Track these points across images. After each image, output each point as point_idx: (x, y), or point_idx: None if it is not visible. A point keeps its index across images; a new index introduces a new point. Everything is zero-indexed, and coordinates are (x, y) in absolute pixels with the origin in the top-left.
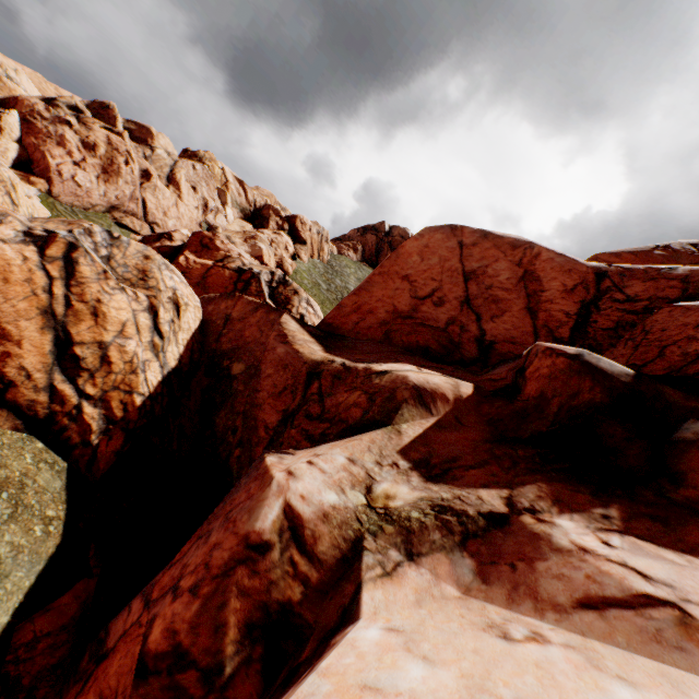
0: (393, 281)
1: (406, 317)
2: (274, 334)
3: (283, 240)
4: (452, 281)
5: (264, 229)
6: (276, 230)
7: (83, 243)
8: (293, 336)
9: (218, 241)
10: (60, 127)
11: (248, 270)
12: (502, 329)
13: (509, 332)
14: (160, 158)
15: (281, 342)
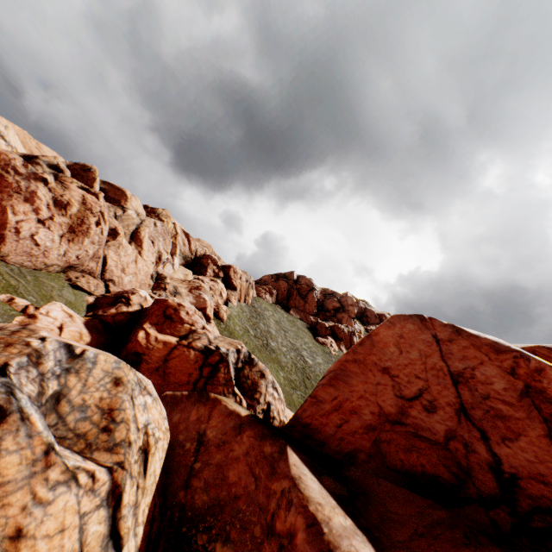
0: (373, 373)
1: (395, 421)
2: (302, 524)
3: (219, 287)
4: (439, 381)
5: (204, 277)
6: (213, 277)
7: (20, 391)
8: (327, 524)
9: (183, 312)
10: (34, 183)
11: (215, 350)
12: (523, 458)
13: (534, 465)
14: (129, 218)
15: (320, 551)
